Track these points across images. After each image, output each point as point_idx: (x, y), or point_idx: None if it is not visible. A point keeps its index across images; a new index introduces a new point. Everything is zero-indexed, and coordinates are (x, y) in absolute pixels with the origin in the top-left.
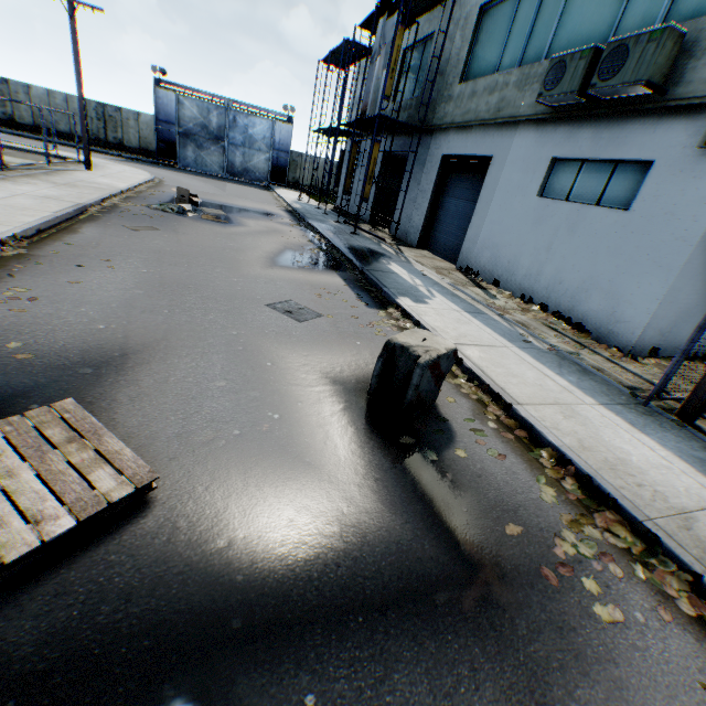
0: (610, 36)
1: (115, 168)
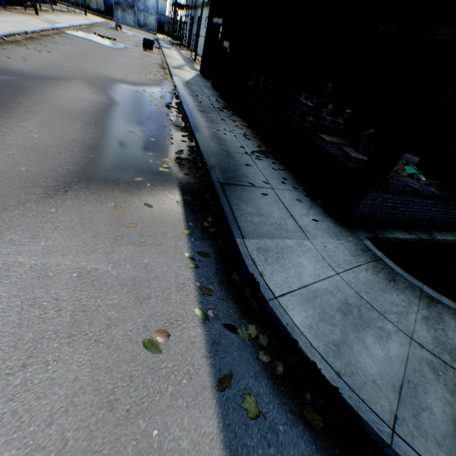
0: None
1: (92, 17)
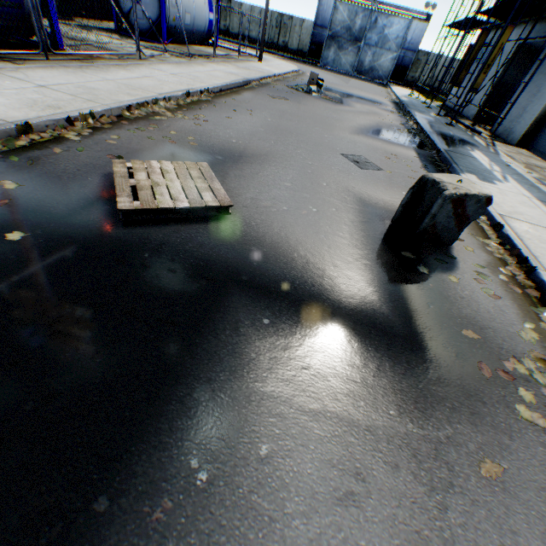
0: None
1: (276, 62)
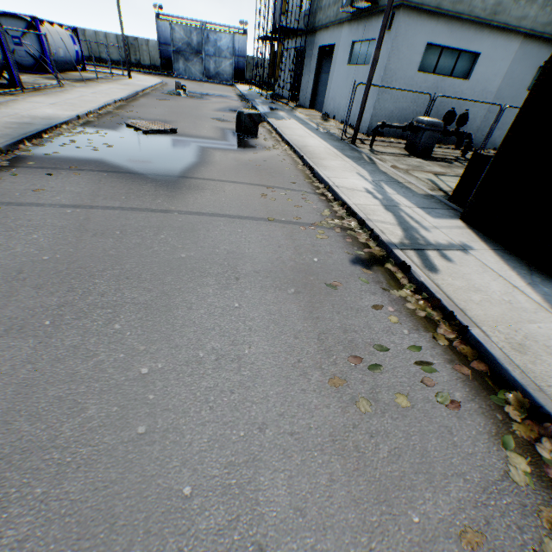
0: None
1: (141, 78)
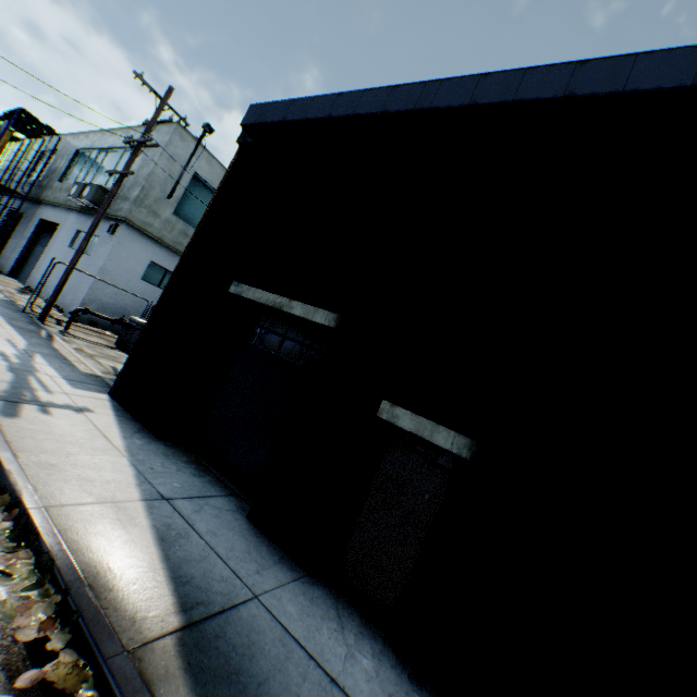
0: (106, 185)
1: None
